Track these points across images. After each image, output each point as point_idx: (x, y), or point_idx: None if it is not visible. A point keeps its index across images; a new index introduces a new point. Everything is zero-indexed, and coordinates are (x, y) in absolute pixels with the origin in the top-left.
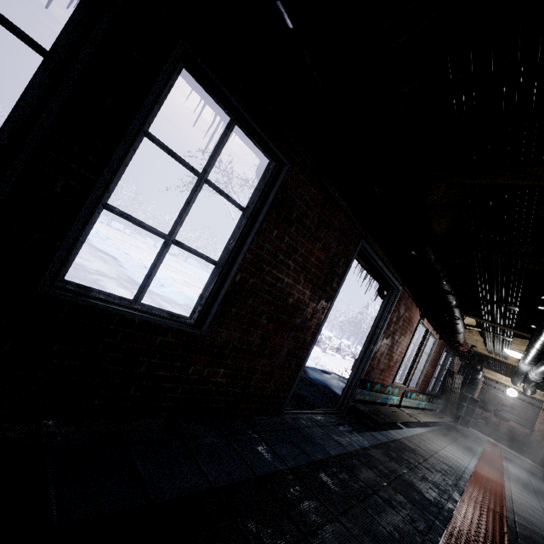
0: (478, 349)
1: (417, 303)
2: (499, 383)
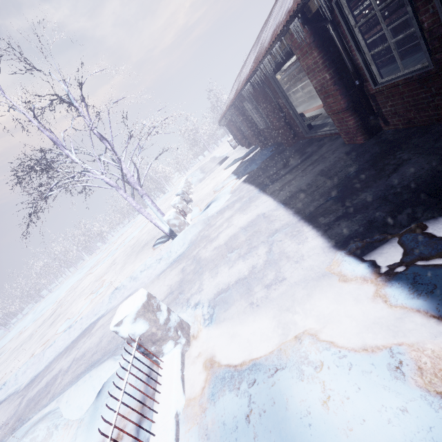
0: None
1: None
2: None
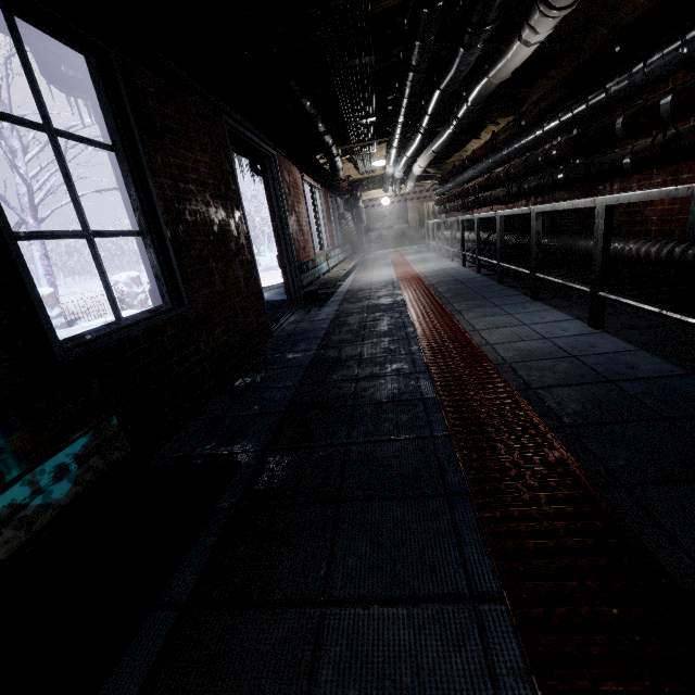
0: (353, 177)
1: (293, 160)
2: (375, 200)
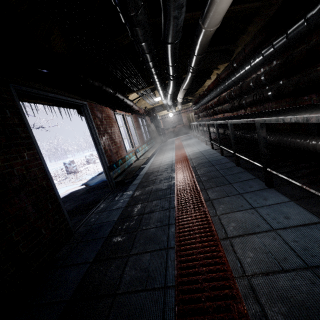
0: (148, 107)
1: (104, 104)
2: (165, 115)
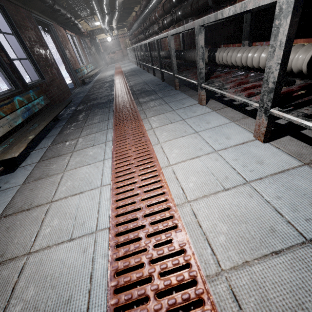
0: (89, 29)
1: (60, 25)
2: (104, 39)
